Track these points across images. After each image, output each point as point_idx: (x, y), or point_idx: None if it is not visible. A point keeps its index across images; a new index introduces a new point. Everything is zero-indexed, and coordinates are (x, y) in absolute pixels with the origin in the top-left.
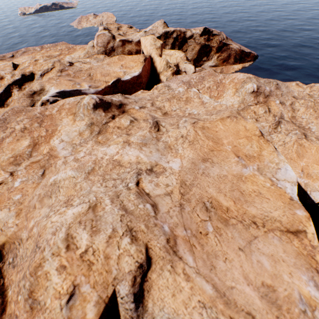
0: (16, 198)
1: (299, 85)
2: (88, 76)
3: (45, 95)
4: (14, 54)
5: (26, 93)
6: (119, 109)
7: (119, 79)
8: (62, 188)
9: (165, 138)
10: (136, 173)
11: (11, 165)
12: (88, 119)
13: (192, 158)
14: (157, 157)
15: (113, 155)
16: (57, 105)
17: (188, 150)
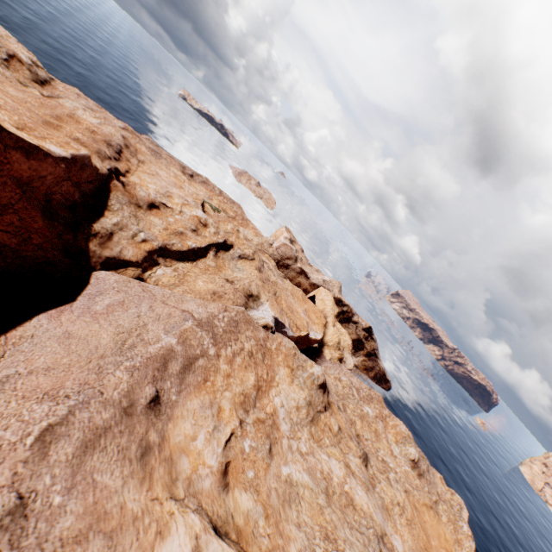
0: (249, 475)
1: (442, 481)
2: (274, 294)
3: (258, 305)
4: (195, 174)
5: (245, 290)
6: (327, 397)
7: (309, 333)
8: (303, 500)
9: (380, 491)
10: (376, 536)
11: (241, 407)
12: (309, 394)
13: (412, 548)
14: (381, 519)
15: (342, 481)
16: (276, 340)
17: (405, 530)
